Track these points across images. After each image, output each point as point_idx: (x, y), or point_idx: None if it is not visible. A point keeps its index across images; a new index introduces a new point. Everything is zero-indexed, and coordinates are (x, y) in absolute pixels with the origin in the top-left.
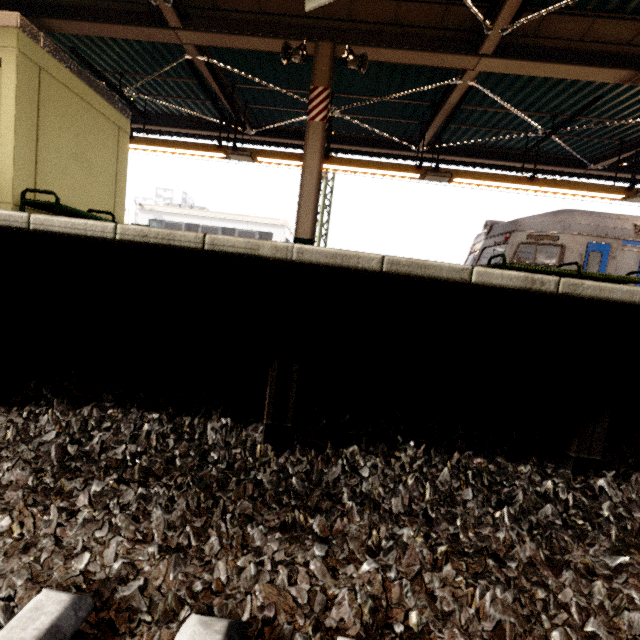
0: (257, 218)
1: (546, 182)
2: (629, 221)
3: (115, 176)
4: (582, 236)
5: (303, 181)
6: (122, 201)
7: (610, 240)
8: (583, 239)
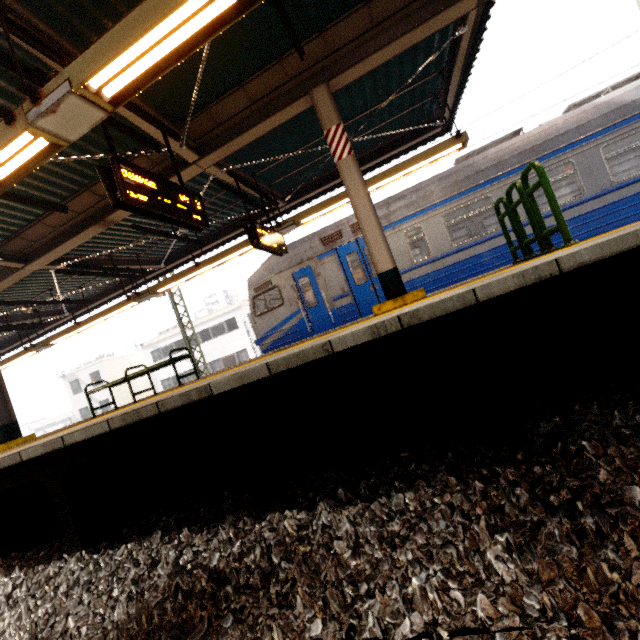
0: (218, 311)
1: (208, 261)
2: (316, 237)
3: None
4: (284, 271)
5: None
6: None
7: (307, 262)
8: (286, 273)
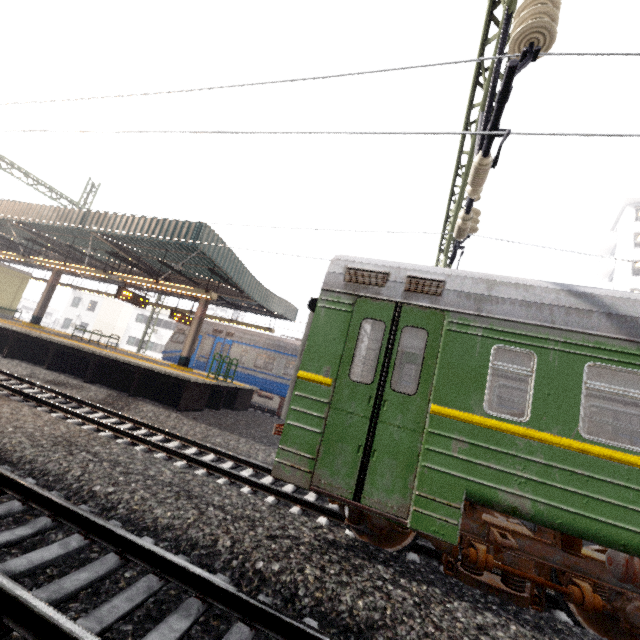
0: None
1: (164, 306)
2: (214, 326)
3: (17, 293)
4: None
5: (40, 299)
6: (18, 301)
7: (203, 334)
8: None
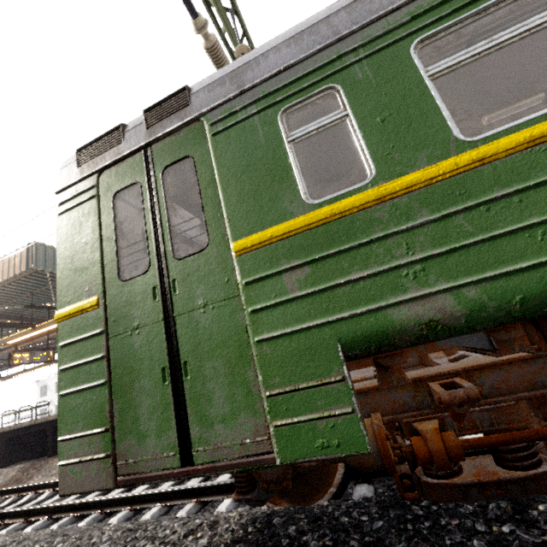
0: None
1: None
2: None
3: None
4: None
5: None
6: None
7: None
8: None
